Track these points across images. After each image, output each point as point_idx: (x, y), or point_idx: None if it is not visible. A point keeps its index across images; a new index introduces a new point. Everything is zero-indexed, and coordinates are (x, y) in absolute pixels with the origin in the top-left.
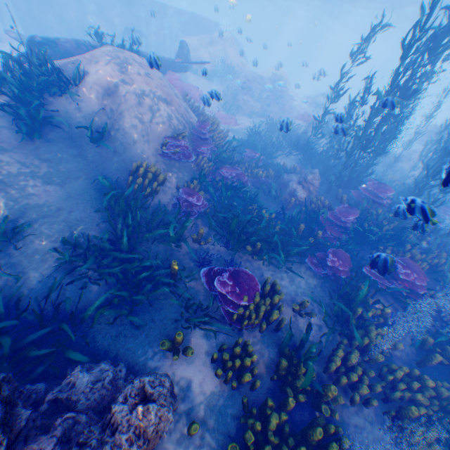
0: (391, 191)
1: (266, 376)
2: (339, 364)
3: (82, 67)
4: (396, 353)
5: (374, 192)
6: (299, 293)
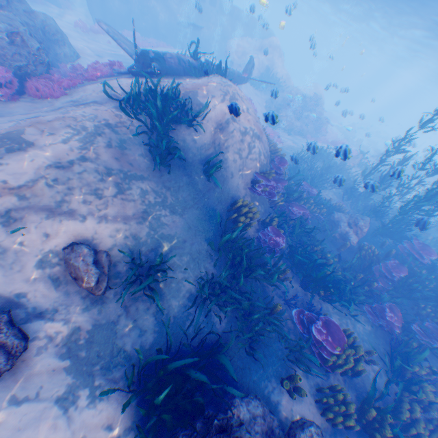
0: (434, 254)
1: (352, 417)
2: (406, 415)
3: (199, 98)
4: (436, 405)
5: (419, 251)
6: (361, 340)
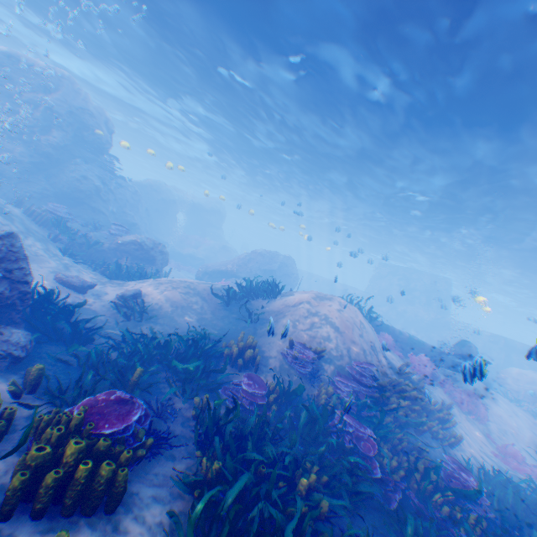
0: None
1: None
2: None
3: (295, 292)
4: None
5: None
6: None
